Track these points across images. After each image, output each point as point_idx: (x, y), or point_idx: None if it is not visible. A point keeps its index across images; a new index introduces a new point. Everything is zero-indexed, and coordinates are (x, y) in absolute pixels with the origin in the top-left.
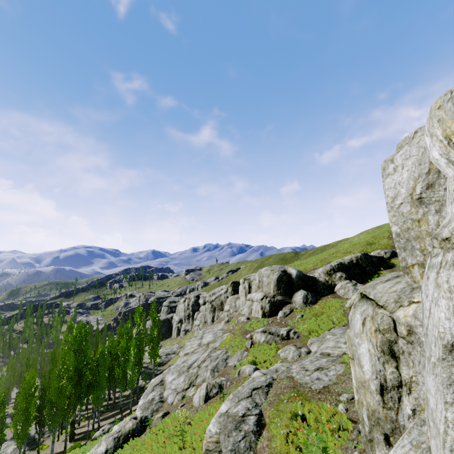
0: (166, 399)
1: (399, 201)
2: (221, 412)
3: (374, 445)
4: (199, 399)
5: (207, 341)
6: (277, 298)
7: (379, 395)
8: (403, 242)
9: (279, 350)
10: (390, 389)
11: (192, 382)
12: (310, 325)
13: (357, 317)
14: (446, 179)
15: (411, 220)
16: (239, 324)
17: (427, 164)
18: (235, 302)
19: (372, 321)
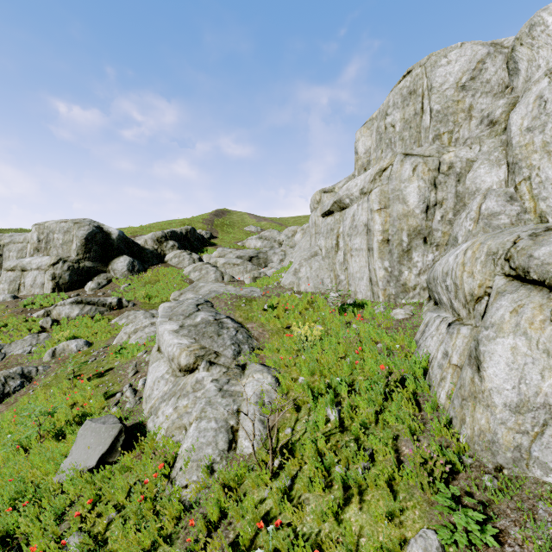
0: None
1: (446, 87)
2: (173, 329)
3: (411, 252)
4: None
5: None
6: (84, 264)
7: (424, 214)
8: (441, 117)
9: (112, 320)
10: (431, 207)
11: None
12: (146, 293)
13: (406, 168)
14: (483, 76)
15: (452, 101)
16: None
17: (475, 64)
18: None
19: (426, 165)
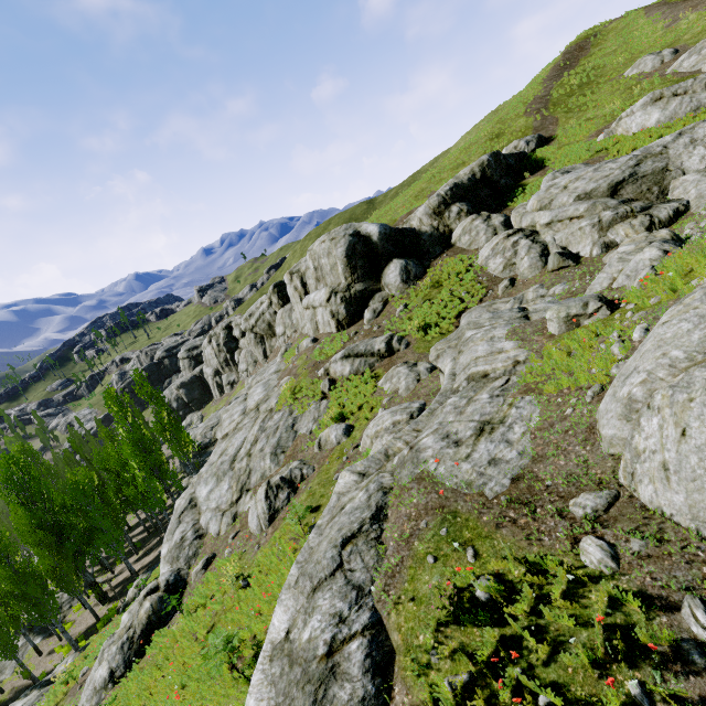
0: (206, 530)
1: None
2: (275, 640)
3: None
4: (259, 521)
5: (255, 402)
6: (354, 289)
7: None
8: None
9: (380, 379)
10: None
11: (244, 486)
12: (423, 319)
13: None
14: None
15: None
16: (302, 355)
17: None
18: (291, 317)
19: None
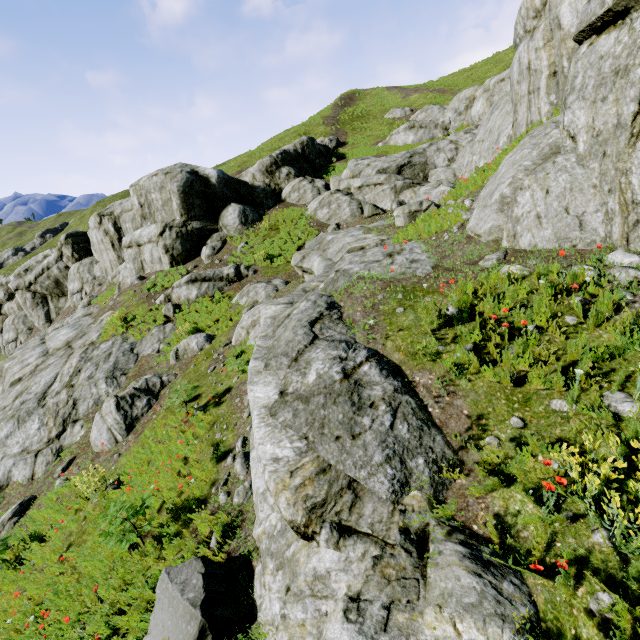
0: (7, 481)
1: None
2: (268, 404)
3: None
4: (111, 434)
5: (63, 341)
6: (191, 226)
7: None
8: None
9: (233, 298)
10: None
11: (68, 418)
12: (266, 252)
13: None
14: None
15: None
16: (127, 291)
17: None
18: (91, 271)
19: None
